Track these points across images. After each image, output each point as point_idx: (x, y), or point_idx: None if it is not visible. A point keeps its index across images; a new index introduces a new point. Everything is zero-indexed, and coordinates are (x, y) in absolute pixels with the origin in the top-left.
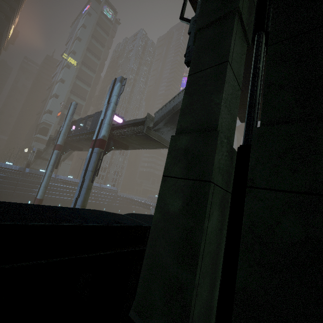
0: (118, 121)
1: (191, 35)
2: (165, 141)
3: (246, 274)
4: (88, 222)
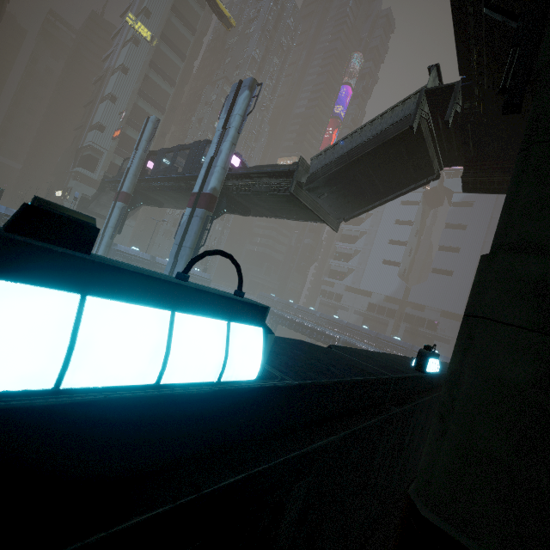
0: (232, 162)
1: (521, 50)
2: (321, 209)
3: None
4: (349, 374)
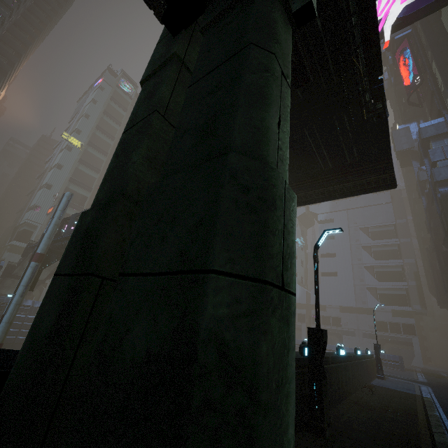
0: None
1: None
2: None
3: (71, 444)
4: None
